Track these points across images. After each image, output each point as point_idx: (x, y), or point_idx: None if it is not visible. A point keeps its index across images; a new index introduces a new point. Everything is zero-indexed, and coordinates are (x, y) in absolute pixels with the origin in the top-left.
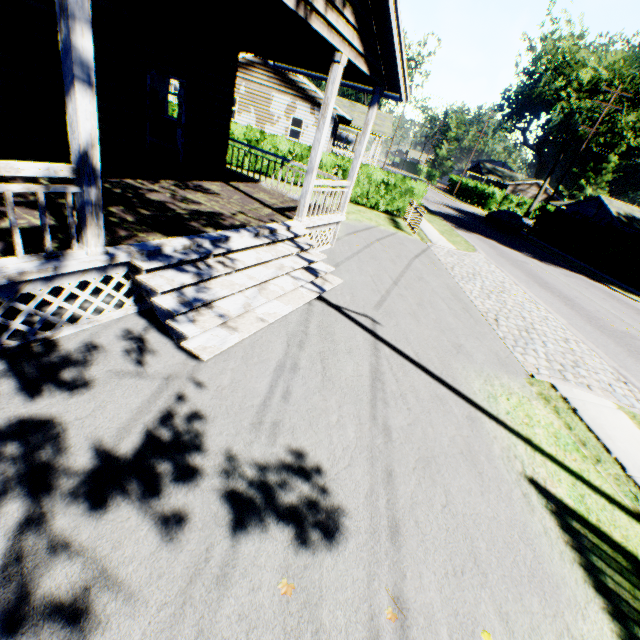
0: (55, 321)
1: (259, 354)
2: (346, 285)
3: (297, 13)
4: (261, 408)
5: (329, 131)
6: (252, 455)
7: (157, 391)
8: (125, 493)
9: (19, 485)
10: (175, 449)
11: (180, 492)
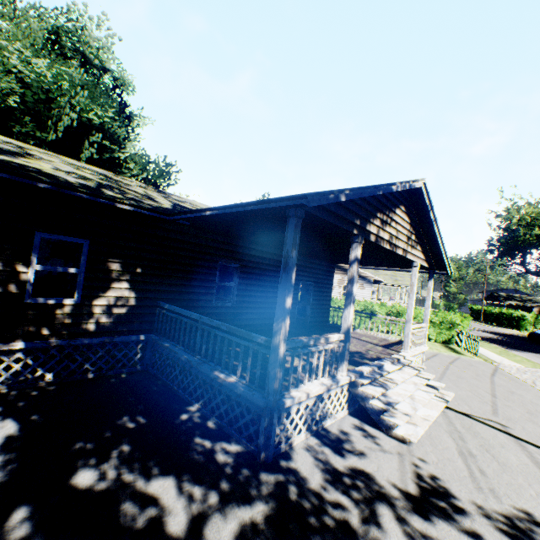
0: (325, 415)
1: (439, 443)
2: (456, 397)
3: (402, 255)
4: (471, 478)
5: (370, 290)
6: (492, 507)
7: (399, 460)
8: (435, 515)
9: (378, 501)
10: (440, 495)
11: (466, 521)
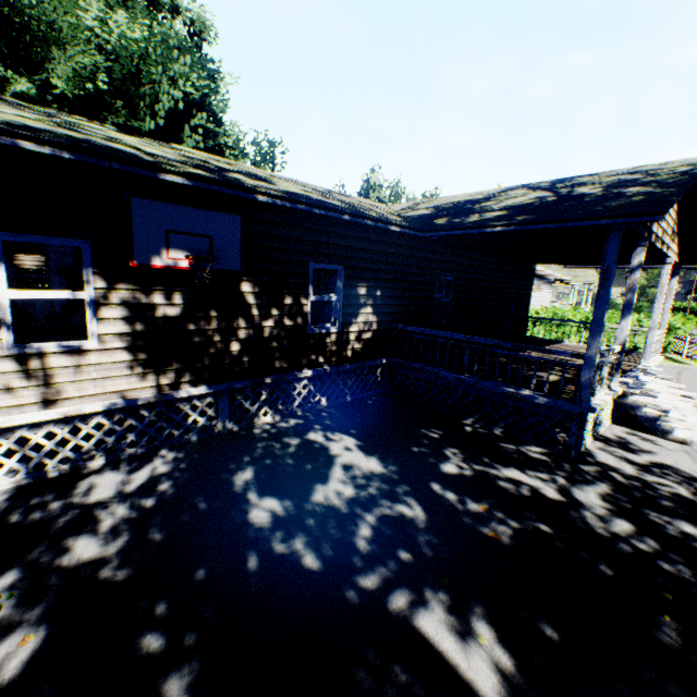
0: (599, 424)
1: None
2: None
3: (664, 252)
4: None
5: (549, 292)
6: None
7: (689, 456)
8: None
9: (693, 482)
10: None
11: None
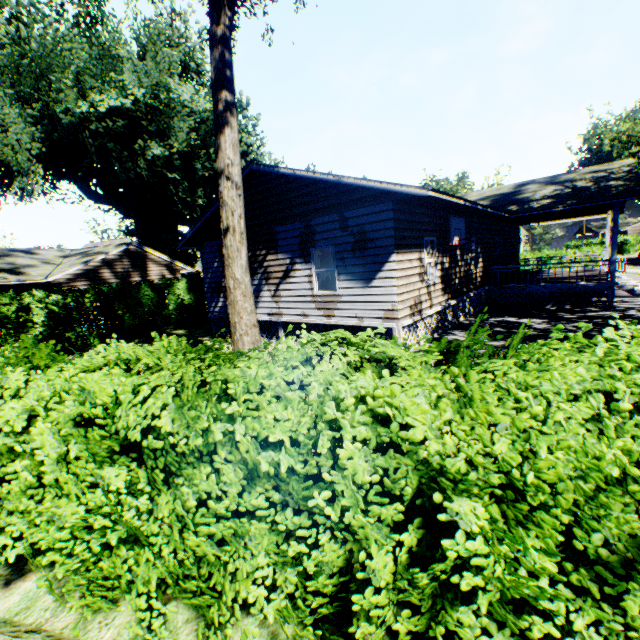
0: None
1: None
2: None
3: None
4: None
5: None
6: None
7: None
8: None
9: None
10: None
11: None
